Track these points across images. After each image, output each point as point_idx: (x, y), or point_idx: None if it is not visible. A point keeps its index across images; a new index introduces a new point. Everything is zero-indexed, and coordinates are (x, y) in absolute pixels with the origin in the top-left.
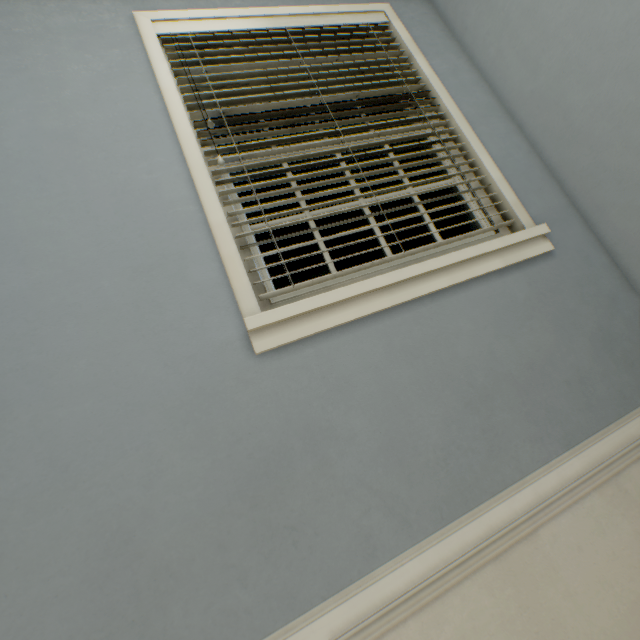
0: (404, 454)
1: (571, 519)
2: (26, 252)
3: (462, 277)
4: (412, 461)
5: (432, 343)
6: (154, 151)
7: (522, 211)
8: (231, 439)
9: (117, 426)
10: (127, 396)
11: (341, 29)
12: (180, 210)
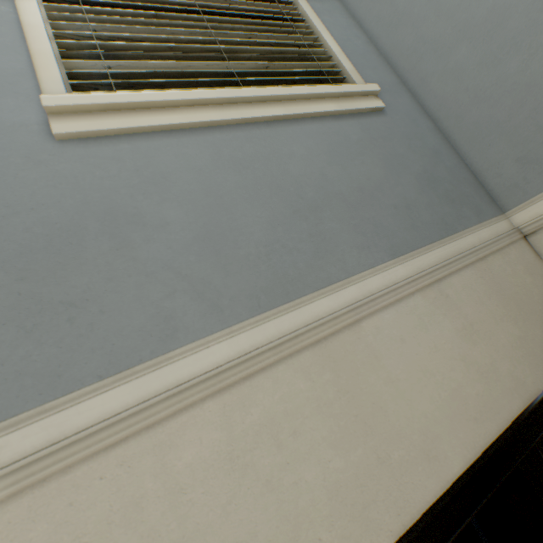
0: (222, 246)
1: (395, 315)
2: None
3: (297, 111)
4: (231, 253)
5: (264, 159)
6: None
7: (358, 77)
8: (5, 212)
9: None
10: None
11: None
12: None
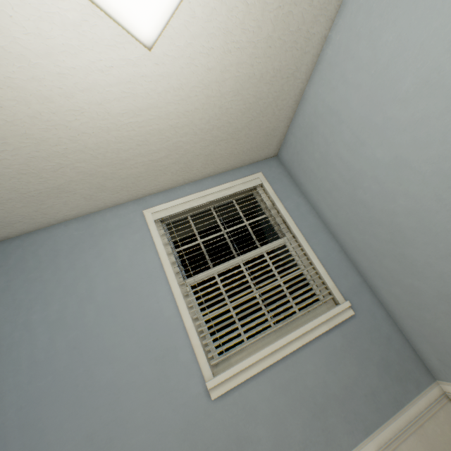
0: (284, 447)
1: None
2: (111, 356)
3: (307, 339)
4: None
5: (294, 380)
6: (158, 289)
7: (337, 291)
8: (204, 447)
9: (156, 445)
10: (158, 428)
11: (238, 192)
12: (172, 321)
